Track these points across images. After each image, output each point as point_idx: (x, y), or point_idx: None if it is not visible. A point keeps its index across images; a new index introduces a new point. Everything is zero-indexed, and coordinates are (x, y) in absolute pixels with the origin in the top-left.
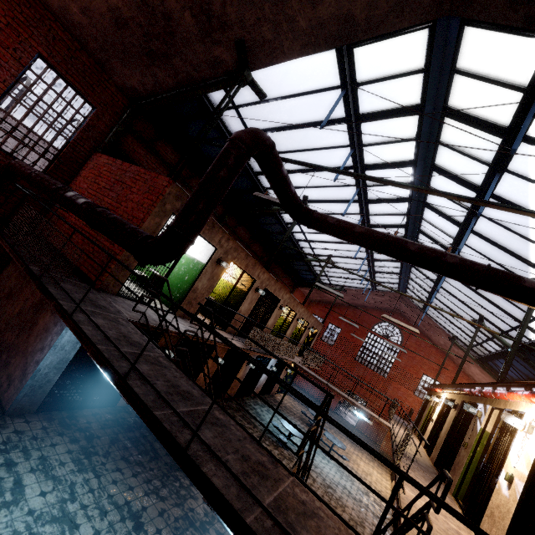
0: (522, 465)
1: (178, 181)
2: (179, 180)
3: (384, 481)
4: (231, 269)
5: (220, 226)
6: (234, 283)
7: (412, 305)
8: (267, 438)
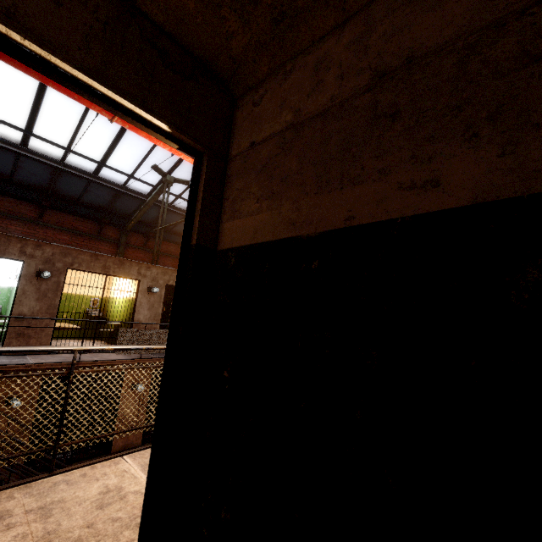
0: None
1: (31, 225)
2: (31, 223)
3: None
4: (127, 284)
5: (7, 234)
6: (131, 296)
7: None
8: None
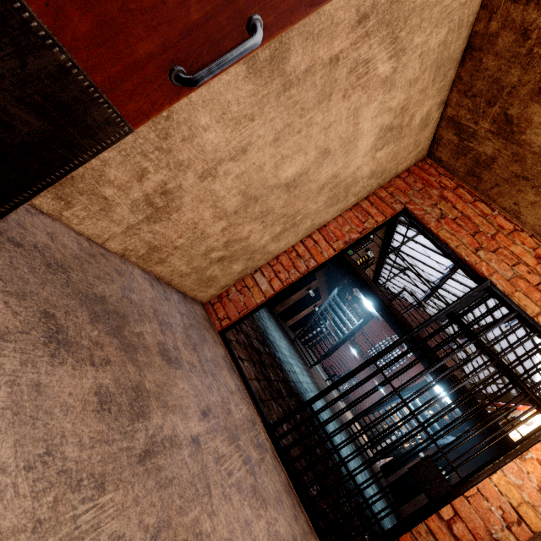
0: (517, 435)
1: None
2: None
3: (365, 437)
4: None
5: (385, 229)
6: None
7: (441, 333)
8: (318, 371)
